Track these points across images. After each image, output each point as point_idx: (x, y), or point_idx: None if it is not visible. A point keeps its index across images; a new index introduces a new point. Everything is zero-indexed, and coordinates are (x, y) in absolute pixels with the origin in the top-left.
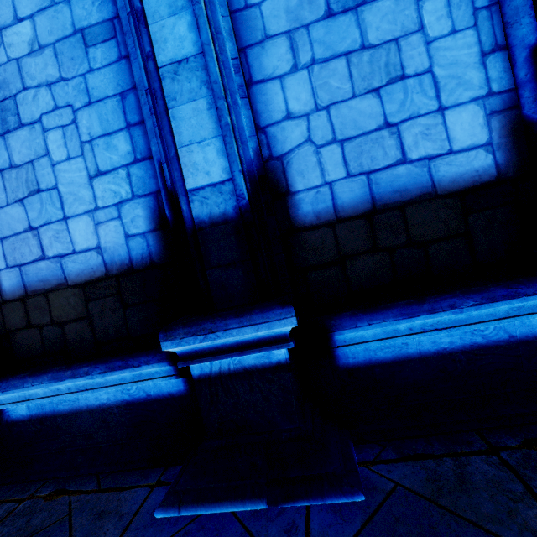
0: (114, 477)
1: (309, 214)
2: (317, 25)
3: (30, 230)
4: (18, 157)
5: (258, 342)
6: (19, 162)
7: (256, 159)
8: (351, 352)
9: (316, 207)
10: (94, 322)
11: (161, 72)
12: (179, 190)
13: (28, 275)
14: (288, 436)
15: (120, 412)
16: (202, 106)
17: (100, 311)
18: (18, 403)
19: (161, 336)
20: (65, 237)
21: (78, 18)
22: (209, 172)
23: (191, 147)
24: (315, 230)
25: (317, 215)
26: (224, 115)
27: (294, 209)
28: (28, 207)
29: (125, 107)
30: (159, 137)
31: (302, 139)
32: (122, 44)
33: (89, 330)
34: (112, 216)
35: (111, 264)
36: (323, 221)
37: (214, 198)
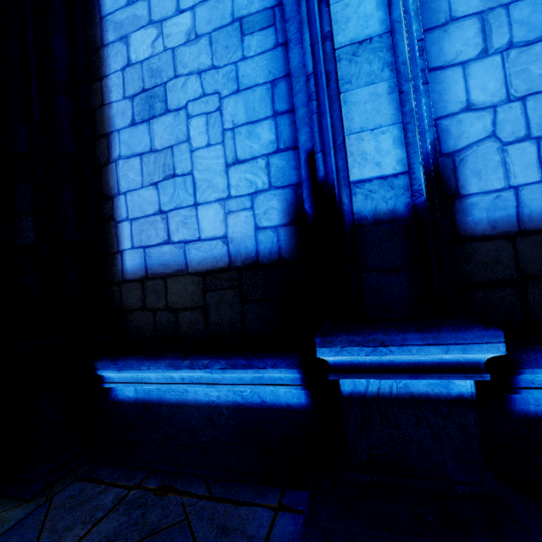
0: (224, 485)
1: (481, 222)
2: (521, 4)
3: (160, 213)
4: (158, 142)
5: (438, 366)
6: (159, 147)
7: (432, 153)
8: (533, 397)
9: (493, 215)
10: (209, 313)
11: (337, 54)
12: (342, 180)
13: (150, 257)
14: (467, 491)
15: (229, 414)
16: (382, 90)
17: (217, 303)
18: (129, 384)
19: (318, 341)
20: (193, 223)
21: (238, 7)
22: (380, 163)
23: (362, 134)
24: (486, 241)
25: (492, 224)
26: (410, 99)
27: (462, 214)
28: (161, 191)
29: (274, 95)
30: (318, 124)
31: (483, 134)
32: (280, 31)
33: (203, 320)
34: (244, 206)
35: (235, 256)
36: (499, 231)
37: (382, 192)
